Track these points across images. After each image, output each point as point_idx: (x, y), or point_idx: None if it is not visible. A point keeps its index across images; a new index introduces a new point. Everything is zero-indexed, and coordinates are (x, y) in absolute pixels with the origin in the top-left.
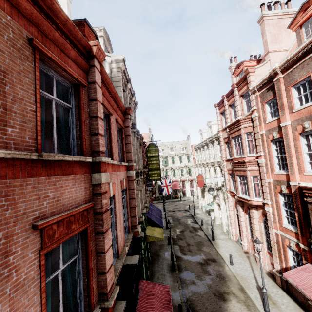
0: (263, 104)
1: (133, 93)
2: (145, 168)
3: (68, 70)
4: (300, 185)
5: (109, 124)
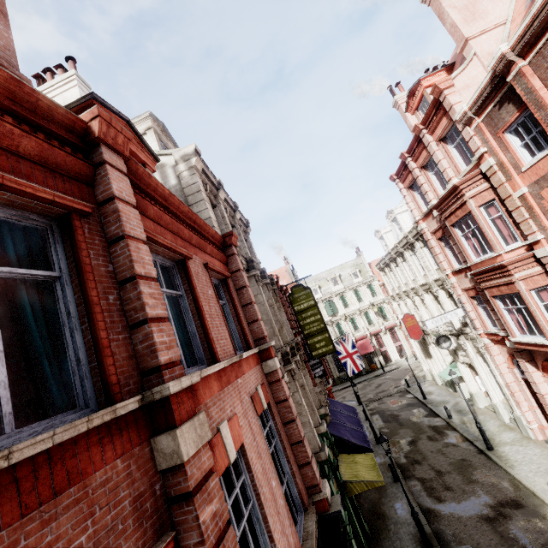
0: (500, 135)
1: (235, 206)
2: (298, 334)
3: (13, 185)
4: None
5: (188, 280)
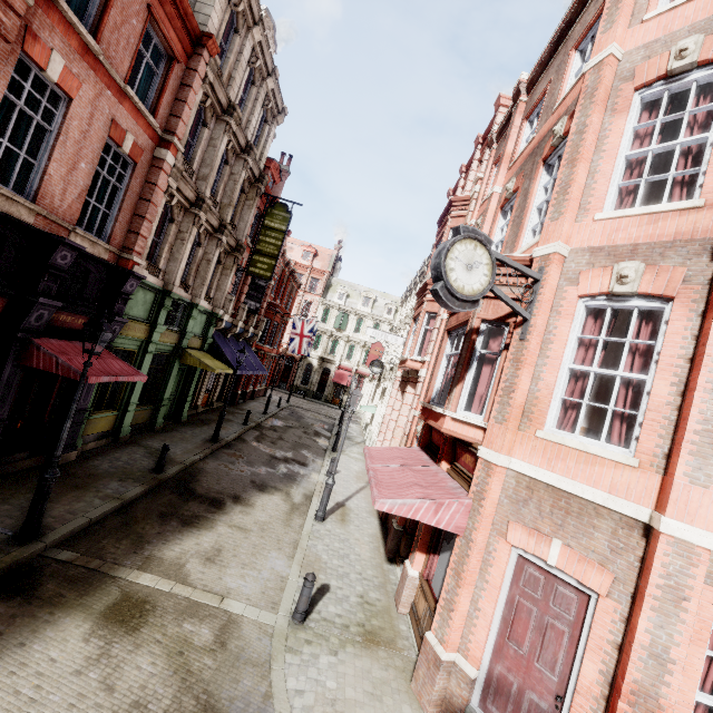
0: (493, 166)
1: (274, 71)
2: None
3: None
4: None
5: None
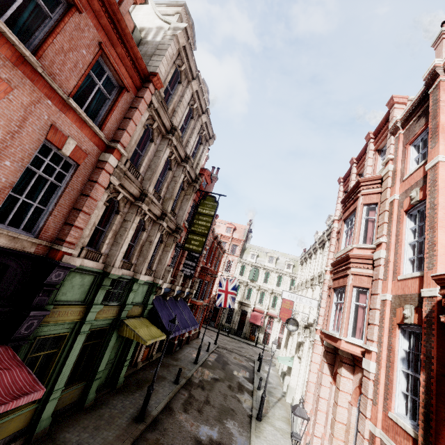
0: (407, 146)
1: (206, 110)
2: None
3: None
4: (432, 274)
5: (64, 15)
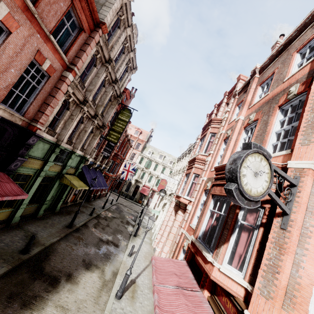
0: (236, 106)
1: (134, 49)
2: None
3: None
4: (214, 166)
5: None
